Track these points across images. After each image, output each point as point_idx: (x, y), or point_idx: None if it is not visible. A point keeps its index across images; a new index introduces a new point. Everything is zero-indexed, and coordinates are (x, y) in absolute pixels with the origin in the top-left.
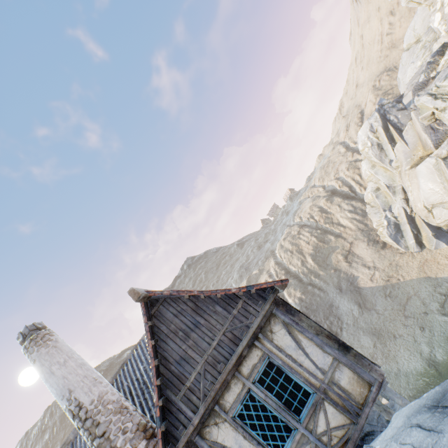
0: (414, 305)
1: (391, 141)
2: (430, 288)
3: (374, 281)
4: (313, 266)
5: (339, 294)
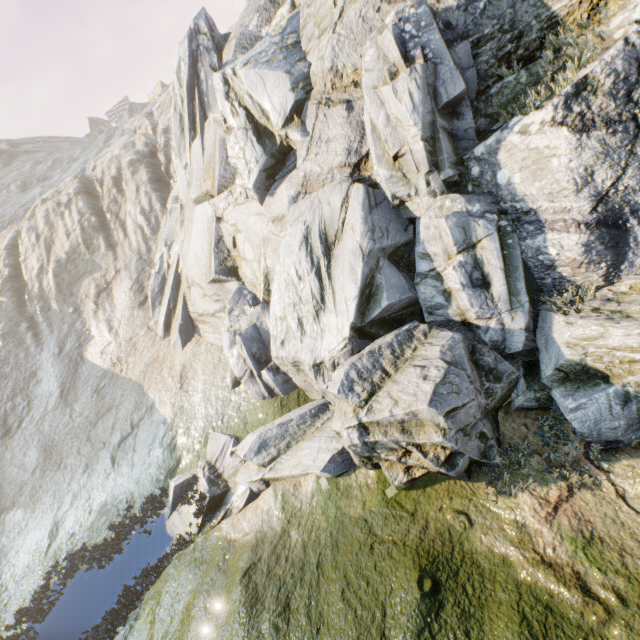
0: (106, 424)
1: (192, 127)
2: (133, 406)
3: (103, 357)
4: (51, 286)
5: (54, 358)
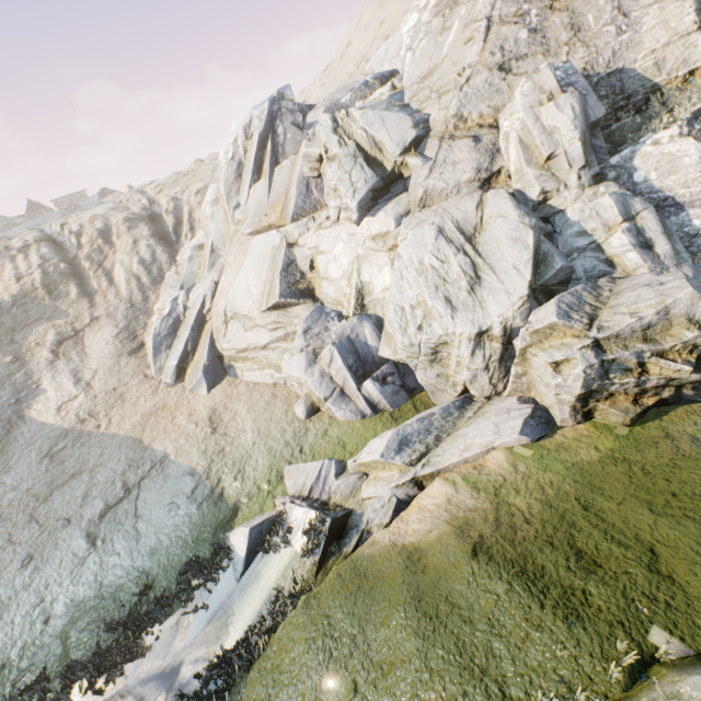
0: (69, 494)
1: (257, 171)
2: (124, 464)
3: (61, 413)
4: None
5: None
